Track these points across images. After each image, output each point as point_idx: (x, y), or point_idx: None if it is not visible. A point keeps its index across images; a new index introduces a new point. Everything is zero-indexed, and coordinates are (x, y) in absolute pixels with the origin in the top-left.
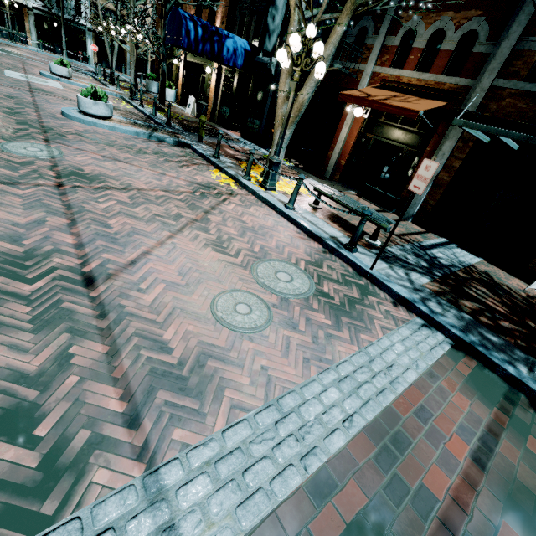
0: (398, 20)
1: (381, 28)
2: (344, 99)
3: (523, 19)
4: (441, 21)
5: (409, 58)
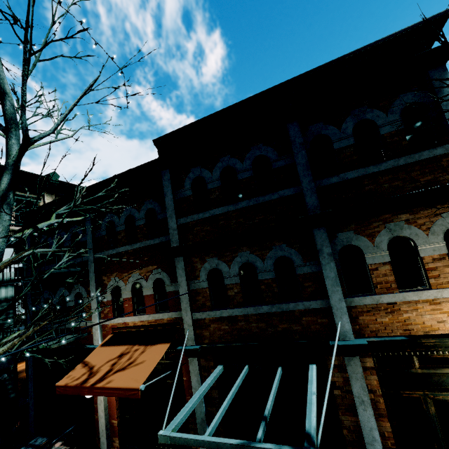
0: (102, 282)
1: (90, 291)
2: (63, 391)
3: (181, 272)
4: (133, 277)
5: (125, 306)
